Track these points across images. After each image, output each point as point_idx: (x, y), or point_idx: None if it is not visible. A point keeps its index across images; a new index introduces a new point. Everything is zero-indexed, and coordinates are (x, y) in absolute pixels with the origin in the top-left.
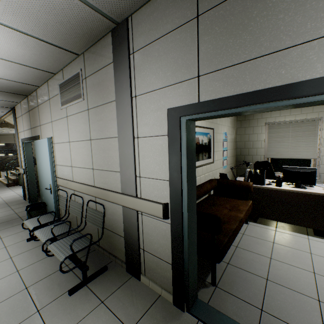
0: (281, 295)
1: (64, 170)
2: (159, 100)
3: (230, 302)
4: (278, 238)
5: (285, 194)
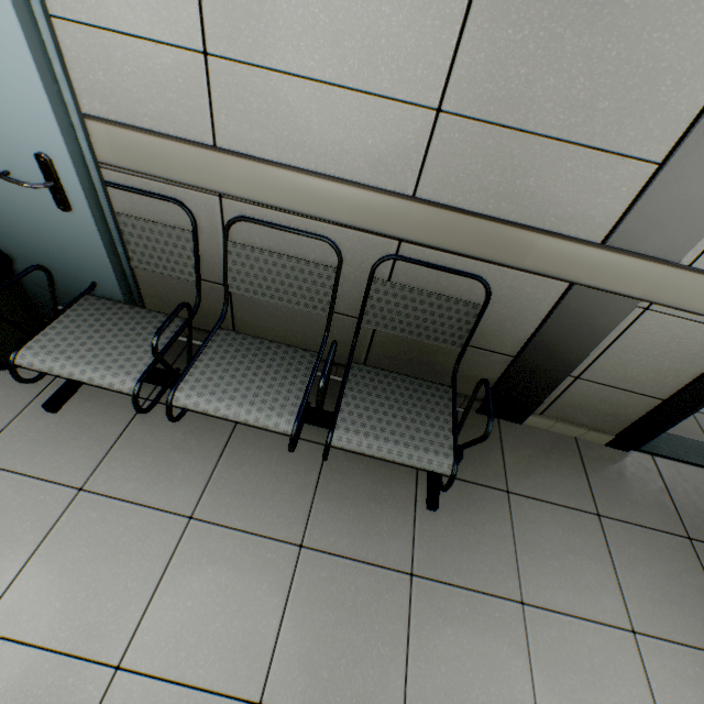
0: None
1: (96, 65)
2: None
3: None
4: None
5: None
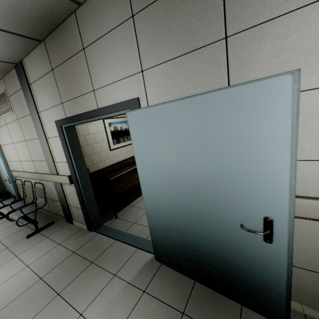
0: None
1: (16, 165)
2: (51, 115)
3: (120, 223)
4: None
5: None
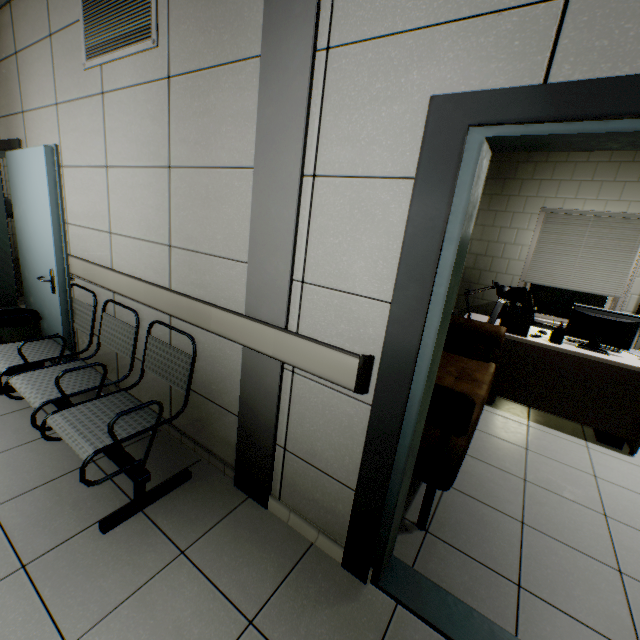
0: (551, 558)
1: (87, 240)
2: (407, 67)
3: (456, 568)
4: (534, 440)
5: (566, 359)
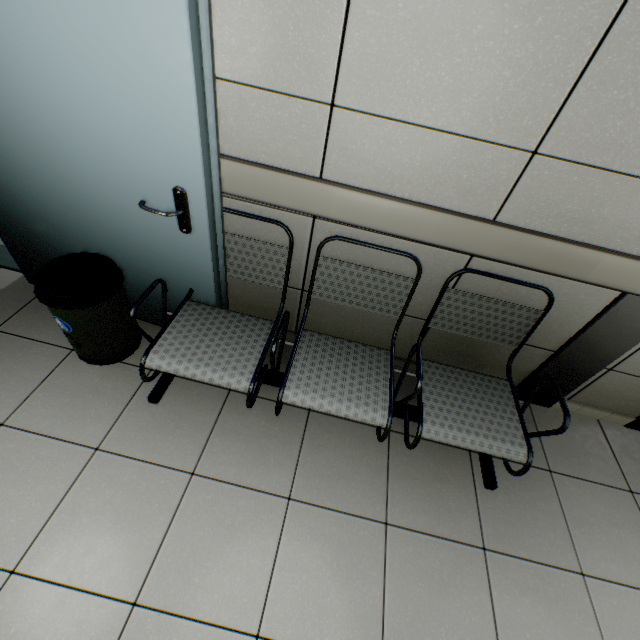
0: None
1: (230, 113)
2: None
3: None
4: None
5: None
